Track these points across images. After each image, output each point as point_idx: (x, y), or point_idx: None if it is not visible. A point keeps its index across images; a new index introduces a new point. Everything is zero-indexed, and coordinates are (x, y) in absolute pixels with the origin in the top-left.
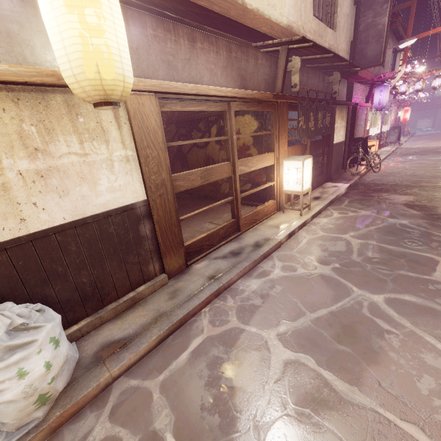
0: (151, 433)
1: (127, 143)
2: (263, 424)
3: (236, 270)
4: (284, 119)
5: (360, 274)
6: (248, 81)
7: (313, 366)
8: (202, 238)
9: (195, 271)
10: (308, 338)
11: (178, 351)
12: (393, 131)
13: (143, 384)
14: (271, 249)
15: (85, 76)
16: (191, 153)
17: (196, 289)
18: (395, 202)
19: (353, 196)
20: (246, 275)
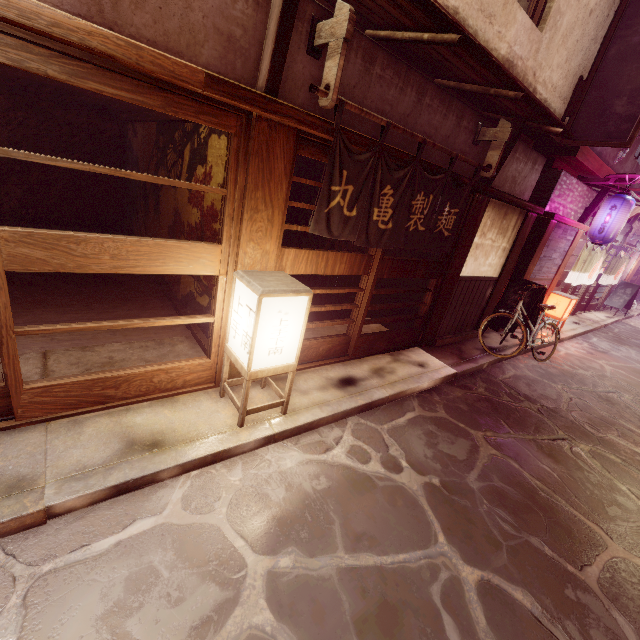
0: None
1: None
2: None
3: None
4: (272, 170)
5: None
6: (127, 3)
7: None
8: None
9: None
10: None
11: None
12: (622, 289)
13: None
14: None
15: None
16: (164, 190)
17: None
18: (510, 471)
19: (439, 405)
20: None
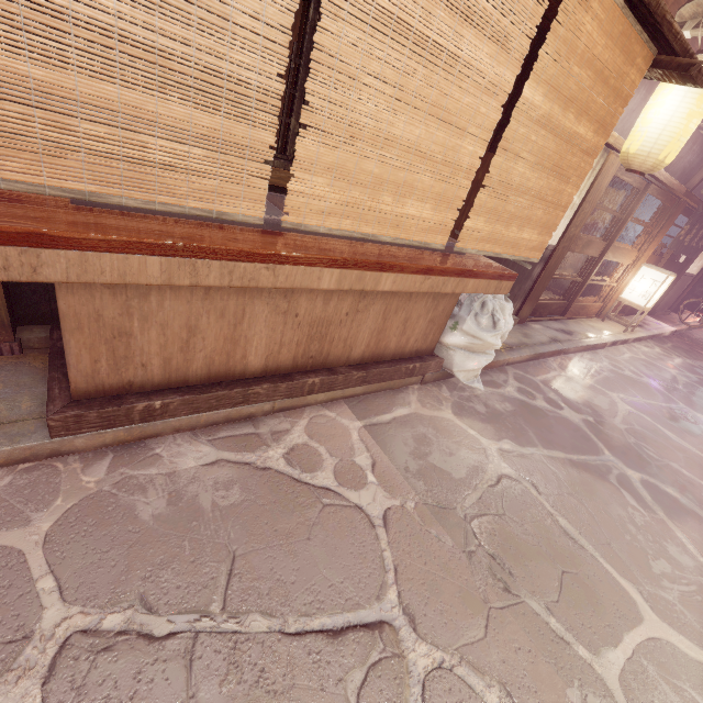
0: (549, 398)
1: (582, 193)
2: (621, 424)
3: (574, 344)
4: (672, 220)
5: (685, 398)
6: (672, 165)
7: (650, 420)
8: (542, 304)
9: (534, 328)
10: (644, 408)
11: (542, 372)
12: None
13: (527, 376)
14: (599, 345)
15: (657, 157)
16: None
17: (544, 341)
18: None
19: (678, 343)
20: (576, 354)
